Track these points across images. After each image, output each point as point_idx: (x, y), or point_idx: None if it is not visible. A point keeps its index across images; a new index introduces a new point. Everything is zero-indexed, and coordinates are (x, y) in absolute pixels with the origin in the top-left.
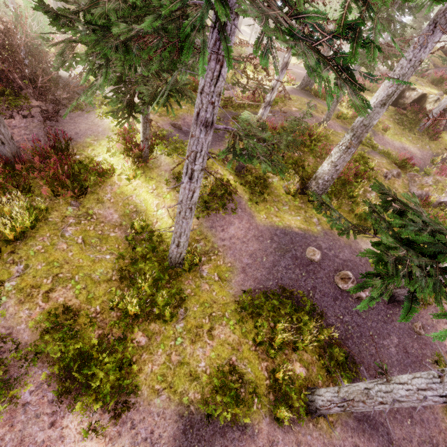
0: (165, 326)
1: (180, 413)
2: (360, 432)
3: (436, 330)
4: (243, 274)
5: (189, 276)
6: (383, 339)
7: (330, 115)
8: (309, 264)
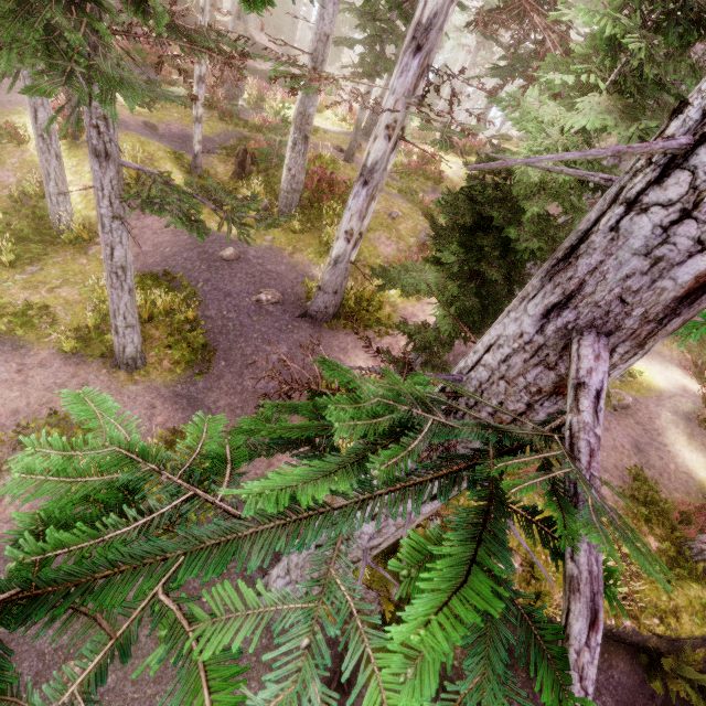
0: (2, 271)
1: None
2: (169, 401)
3: (345, 353)
4: (135, 258)
5: (71, 251)
6: (268, 345)
7: (352, 146)
8: (217, 261)
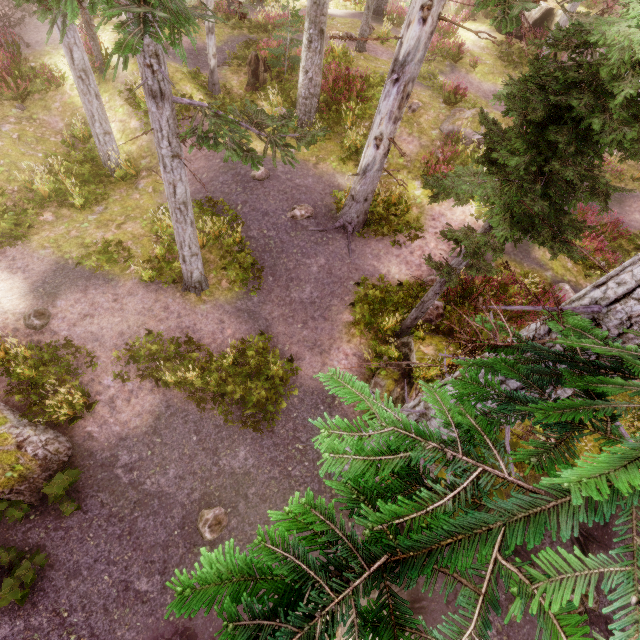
0: (77, 214)
1: (58, 262)
2: (234, 316)
3: (378, 259)
4: None
5: (124, 187)
6: (308, 258)
7: (363, 31)
8: (250, 181)
